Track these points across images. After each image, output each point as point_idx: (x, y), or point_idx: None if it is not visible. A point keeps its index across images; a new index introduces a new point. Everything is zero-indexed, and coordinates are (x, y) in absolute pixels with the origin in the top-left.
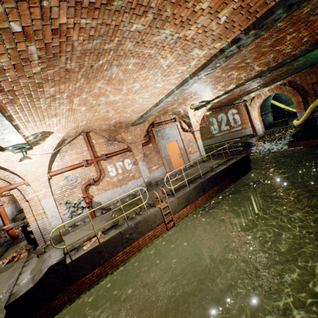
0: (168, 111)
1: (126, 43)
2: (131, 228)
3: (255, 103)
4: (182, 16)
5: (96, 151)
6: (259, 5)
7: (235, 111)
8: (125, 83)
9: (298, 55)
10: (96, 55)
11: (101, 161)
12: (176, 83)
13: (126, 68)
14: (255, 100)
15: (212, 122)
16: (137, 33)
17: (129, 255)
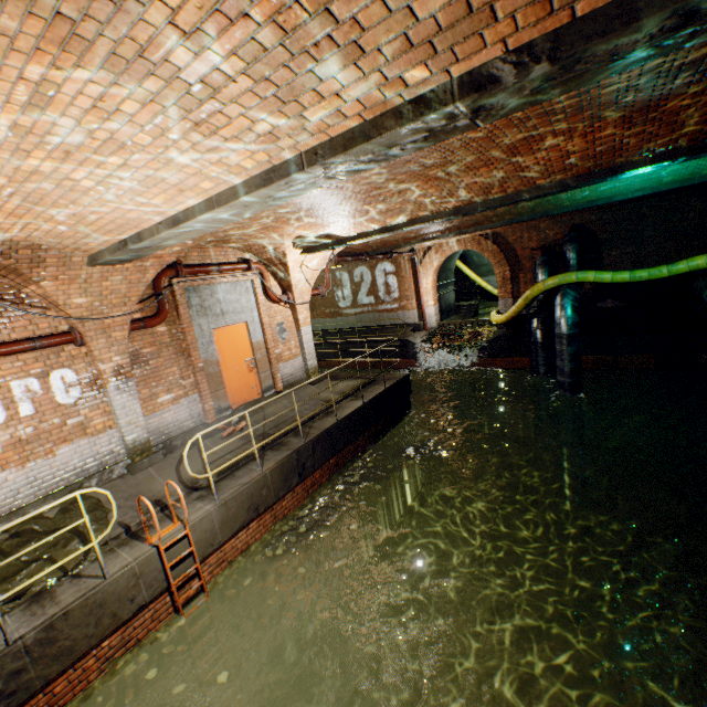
0: (231, 239)
1: None
2: (23, 649)
3: (432, 261)
4: None
5: None
6: None
7: (391, 268)
8: None
9: (548, 190)
10: None
11: None
12: (247, 168)
13: None
14: (433, 255)
15: (341, 282)
16: None
17: None
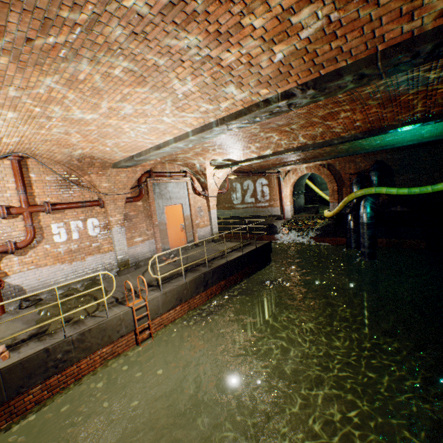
0: (178, 159)
1: (111, 25)
2: (71, 341)
3: (290, 179)
4: (220, 22)
5: (35, 194)
6: (328, 58)
7: (265, 182)
8: (106, 97)
9: (347, 139)
10: (40, 20)
11: (40, 213)
12: (194, 125)
13: (110, 71)
14: (290, 175)
15: (235, 189)
16: (135, 15)
17: (55, 390)
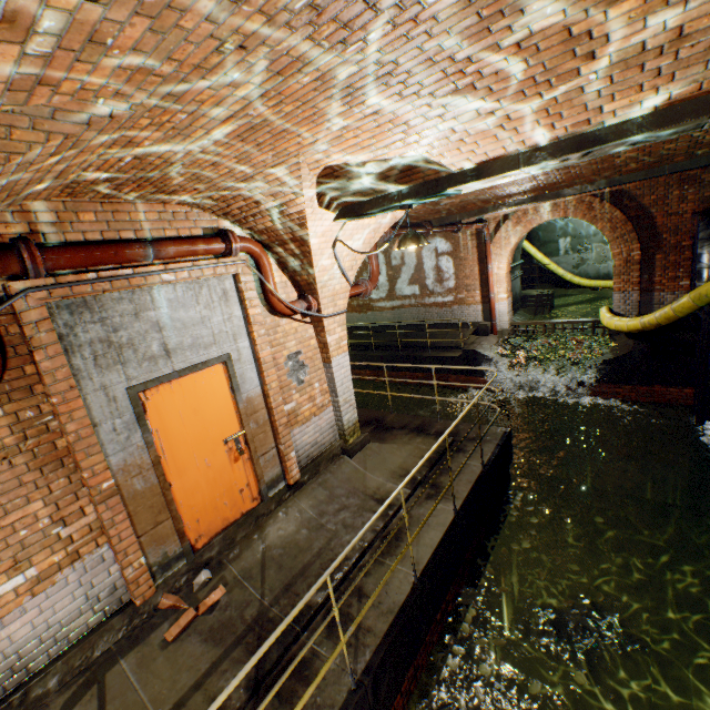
0: (170, 177)
1: None
2: None
3: (509, 236)
4: None
5: None
6: None
7: (445, 246)
8: None
9: None
10: None
11: None
12: None
13: None
14: (511, 226)
15: None
16: None
17: None
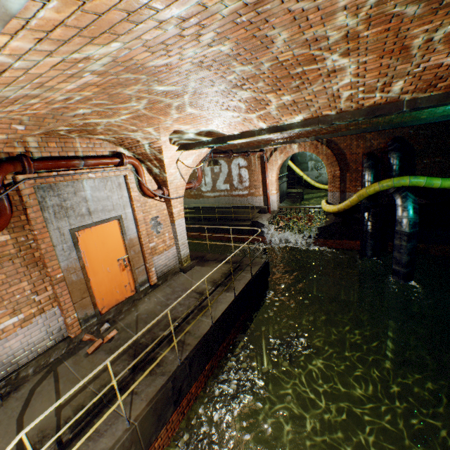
0: (96, 129)
1: None
2: None
3: (277, 159)
4: None
5: None
6: None
7: (244, 163)
8: None
9: None
10: None
11: None
12: None
13: None
14: (278, 154)
15: (203, 171)
16: None
17: None
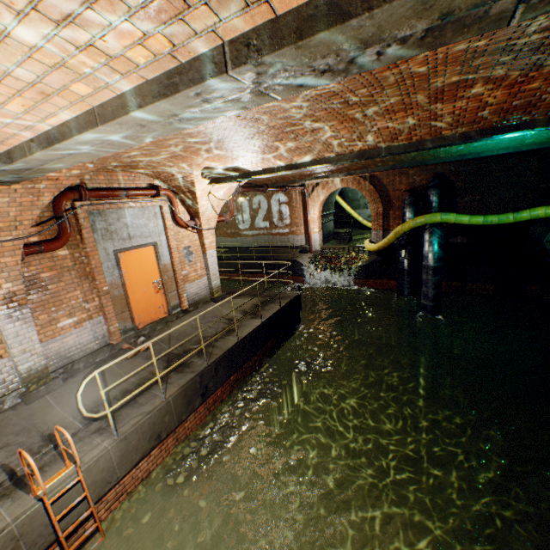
0: (139, 165)
1: None
2: None
3: (319, 195)
4: None
5: None
6: None
7: (284, 198)
8: None
9: (451, 141)
10: None
11: None
12: (138, 64)
13: None
14: (320, 190)
15: (241, 207)
16: None
17: None
